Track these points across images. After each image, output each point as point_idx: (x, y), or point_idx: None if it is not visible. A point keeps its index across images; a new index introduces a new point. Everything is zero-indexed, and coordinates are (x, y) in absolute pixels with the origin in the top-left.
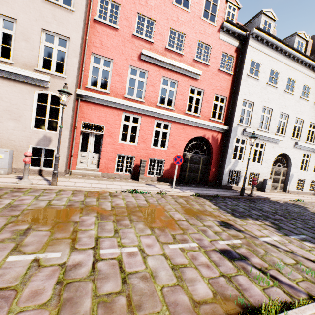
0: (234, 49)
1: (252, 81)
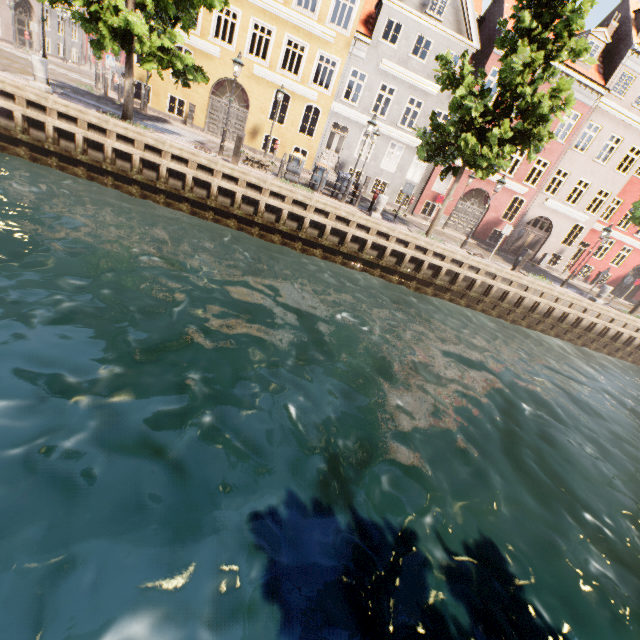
0: None
1: None
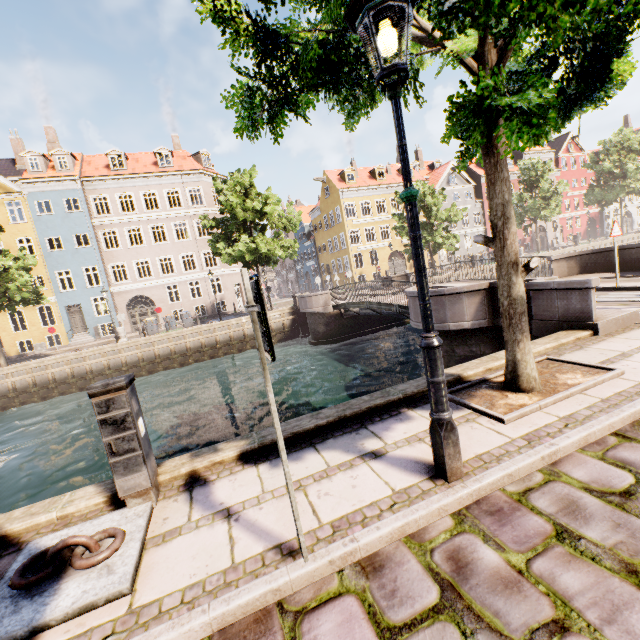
0: (593, 174)
1: None
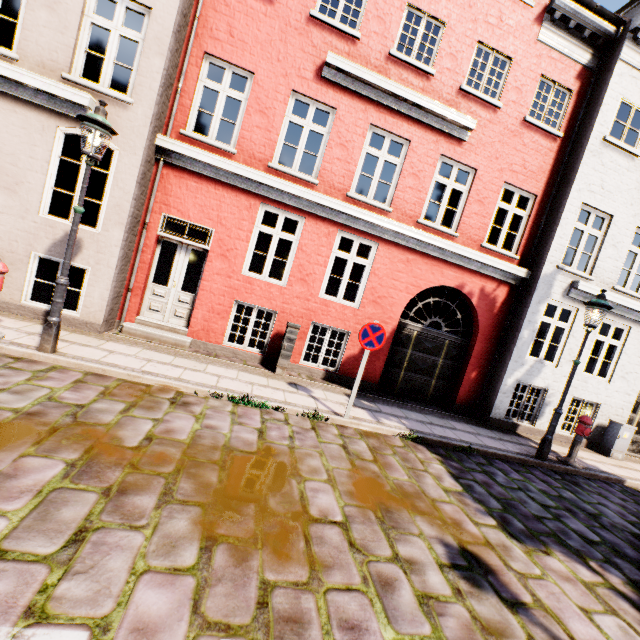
0: (574, 72)
1: (615, 159)
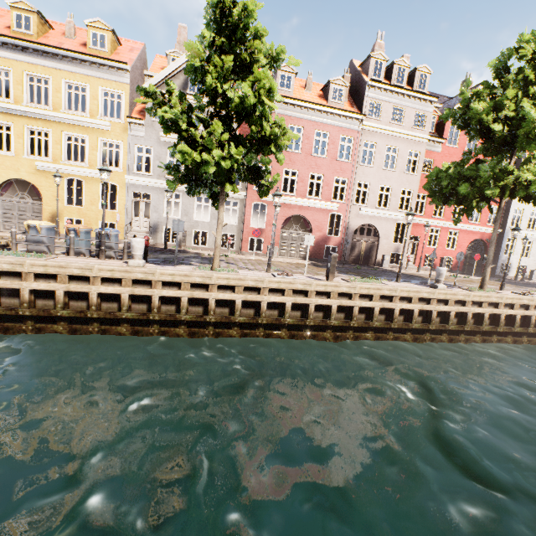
0: None
1: None
